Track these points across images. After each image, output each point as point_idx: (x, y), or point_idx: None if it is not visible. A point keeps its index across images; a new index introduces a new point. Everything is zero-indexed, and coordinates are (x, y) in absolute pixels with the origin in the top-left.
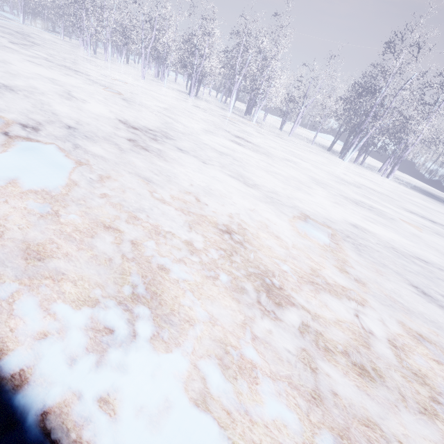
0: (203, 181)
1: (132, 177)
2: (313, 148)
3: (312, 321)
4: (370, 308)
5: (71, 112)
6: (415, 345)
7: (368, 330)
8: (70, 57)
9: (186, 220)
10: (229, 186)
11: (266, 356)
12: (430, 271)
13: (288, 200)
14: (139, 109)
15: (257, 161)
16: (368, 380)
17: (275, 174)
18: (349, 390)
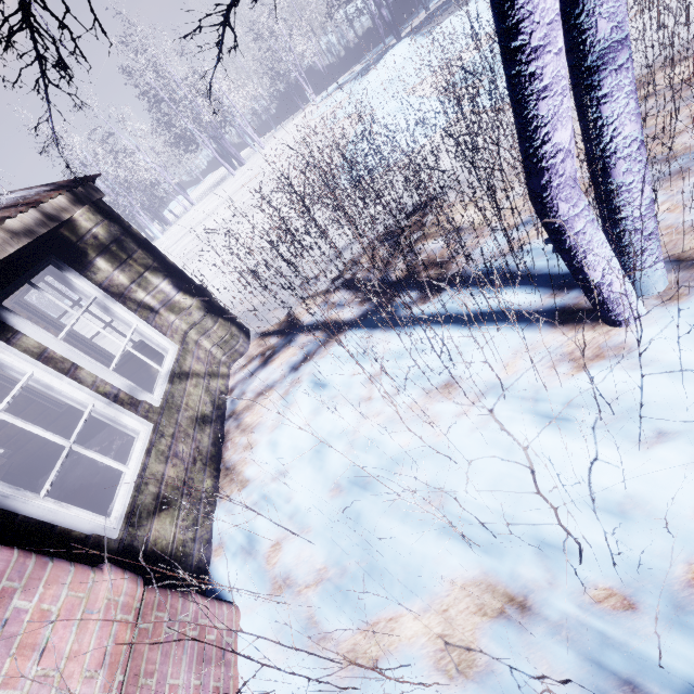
0: None
1: None
2: None
3: None
4: None
5: None
6: None
7: None
8: None
9: None
10: None
11: None
12: None
13: None
14: None
15: None
16: None
17: None
18: None
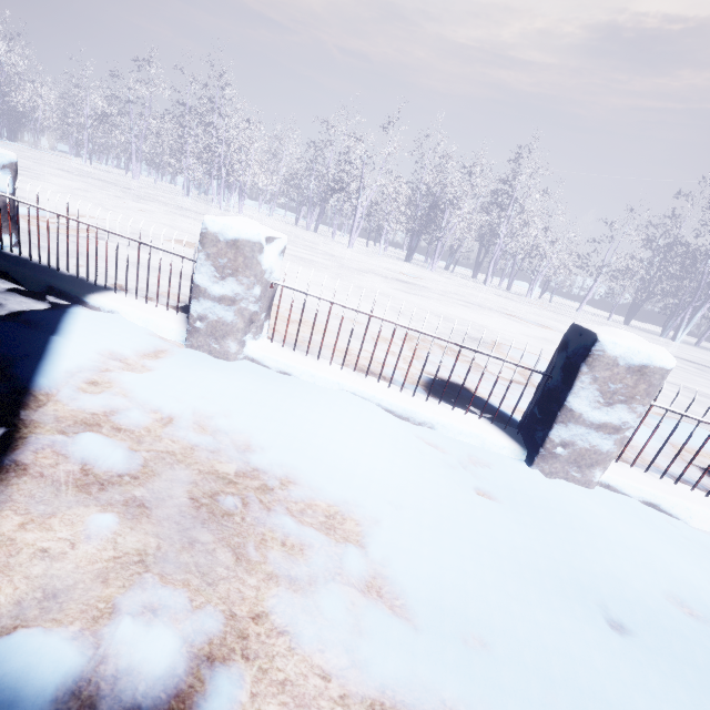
0: None
1: None
2: (622, 326)
3: None
4: None
5: None
6: None
7: None
8: None
9: None
10: None
11: None
12: None
13: None
14: None
15: None
16: None
17: None
18: None
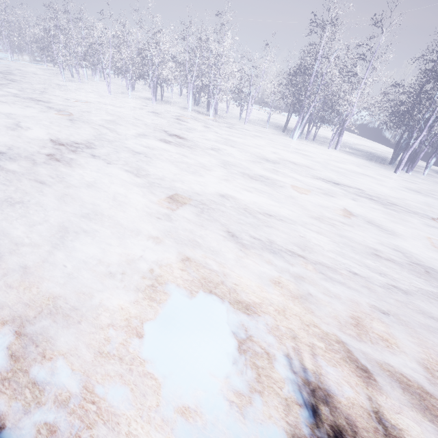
0: (94, 178)
1: (29, 182)
2: (266, 131)
3: (100, 253)
4: (162, 245)
5: (10, 140)
6: (176, 263)
7: (143, 256)
8: (42, 88)
9: (53, 205)
10: (117, 178)
11: (47, 268)
12: (266, 222)
13: (170, 183)
14: (81, 126)
15: (172, 155)
16: (110, 277)
17: (182, 163)
18: (91, 281)
